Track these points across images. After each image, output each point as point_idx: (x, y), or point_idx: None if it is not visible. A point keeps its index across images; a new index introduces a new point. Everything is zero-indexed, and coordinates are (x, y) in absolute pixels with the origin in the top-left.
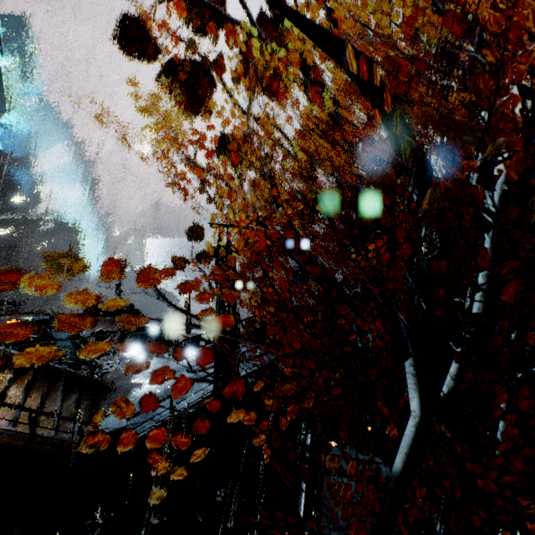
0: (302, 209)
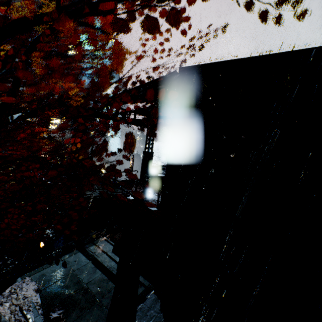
0: (132, 91)
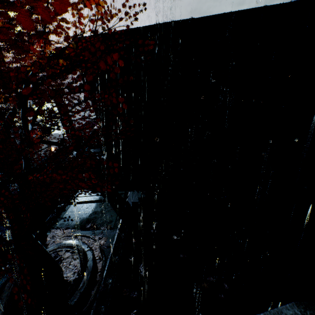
0: (30, 67)
